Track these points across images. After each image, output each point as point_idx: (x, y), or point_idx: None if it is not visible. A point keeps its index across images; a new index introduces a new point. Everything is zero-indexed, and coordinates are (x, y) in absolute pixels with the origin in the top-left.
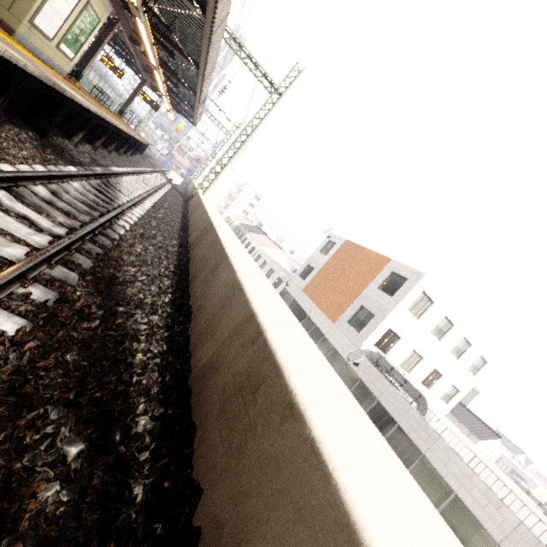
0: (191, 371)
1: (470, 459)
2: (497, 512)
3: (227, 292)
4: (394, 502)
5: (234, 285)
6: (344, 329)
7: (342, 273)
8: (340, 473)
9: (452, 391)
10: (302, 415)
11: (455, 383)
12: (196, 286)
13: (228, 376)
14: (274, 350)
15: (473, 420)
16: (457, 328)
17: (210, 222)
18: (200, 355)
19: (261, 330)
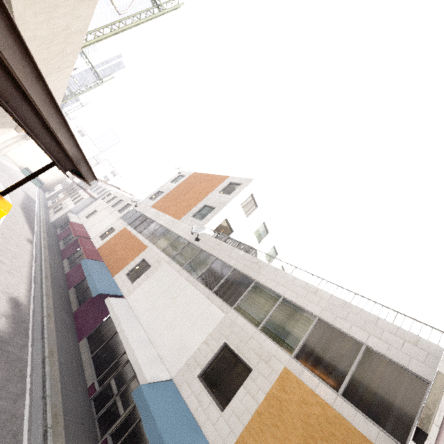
0: None
1: None
2: (315, 295)
3: None
4: None
5: None
6: (189, 221)
7: (189, 190)
8: None
9: None
10: None
11: None
12: None
13: None
14: None
15: None
16: (270, 236)
17: None
18: None
19: None
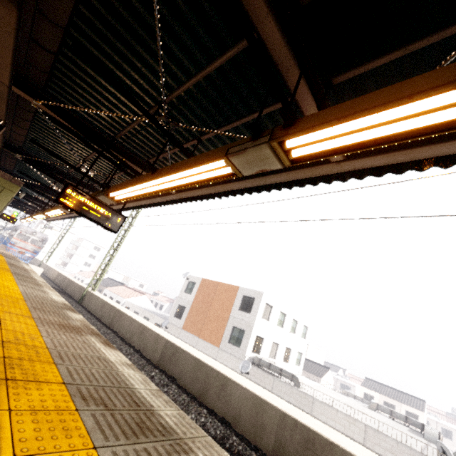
0: (267, 453)
1: (330, 400)
2: (355, 426)
3: (253, 403)
4: (361, 452)
5: (255, 398)
6: (228, 349)
7: (209, 305)
8: (354, 453)
9: (299, 356)
10: (336, 444)
11: (298, 349)
12: (213, 402)
13: (295, 445)
14: (309, 426)
15: (312, 366)
16: (288, 315)
17: (170, 342)
18: (265, 443)
19: (295, 419)
